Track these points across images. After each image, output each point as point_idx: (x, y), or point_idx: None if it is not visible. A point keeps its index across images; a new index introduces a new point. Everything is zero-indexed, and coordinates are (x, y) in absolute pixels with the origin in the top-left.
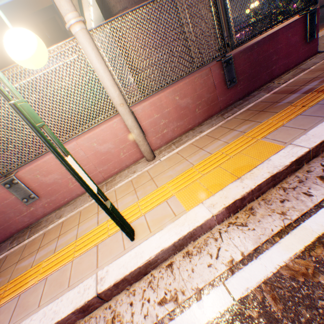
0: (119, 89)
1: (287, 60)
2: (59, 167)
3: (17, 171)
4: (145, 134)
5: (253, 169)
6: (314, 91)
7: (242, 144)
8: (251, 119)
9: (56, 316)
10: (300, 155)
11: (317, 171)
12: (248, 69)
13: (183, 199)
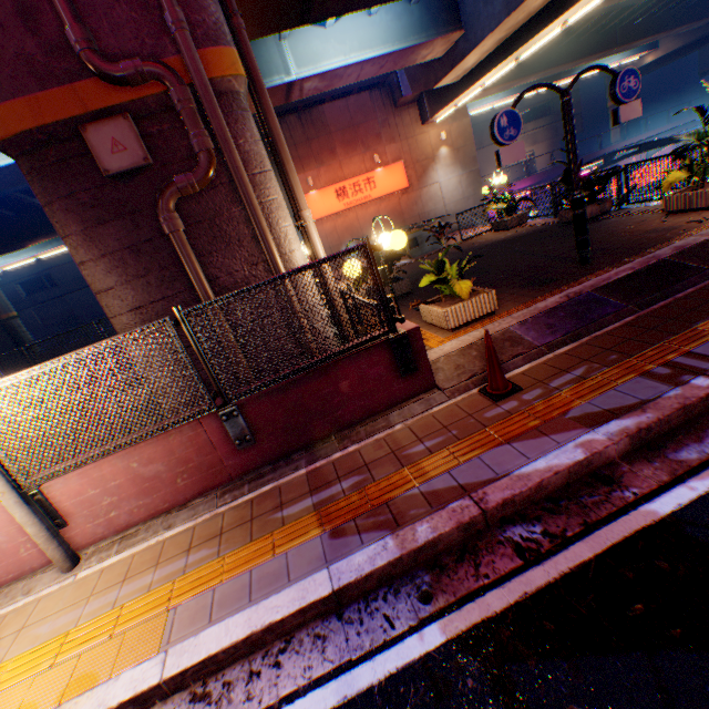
0: (1, 469)
1: (369, 399)
2: None
3: None
4: (67, 523)
5: (89, 690)
6: (322, 509)
7: (150, 606)
8: (226, 534)
9: None
10: (142, 690)
11: None
12: (284, 416)
13: None
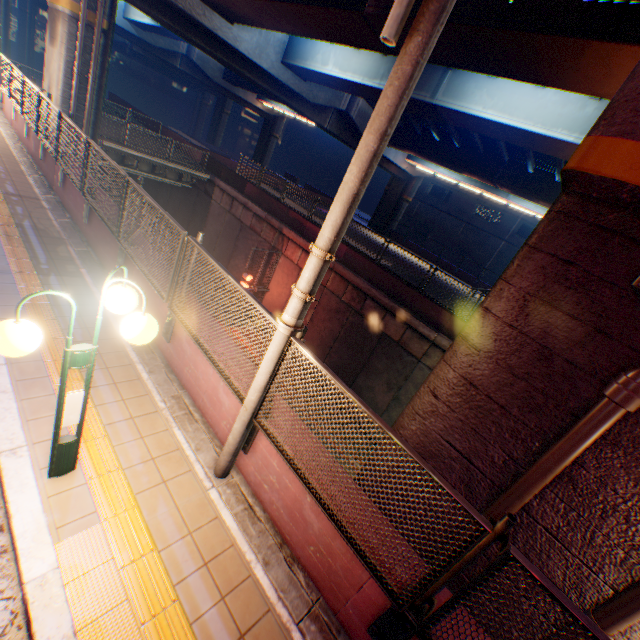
0: (261, 397)
1: None
2: (196, 351)
3: (188, 312)
4: (247, 452)
5: None
6: None
7: None
8: None
9: (0, 420)
10: None
11: None
12: None
13: (83, 536)
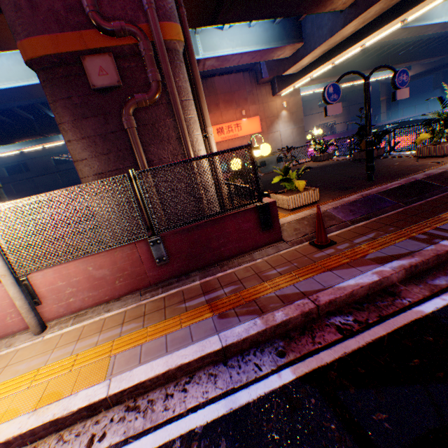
0: (5, 260)
1: (241, 243)
2: None
3: None
4: (41, 302)
5: (56, 401)
6: (212, 302)
7: (97, 354)
8: (148, 315)
9: None
10: (94, 401)
11: (101, 426)
12: (188, 247)
13: None
